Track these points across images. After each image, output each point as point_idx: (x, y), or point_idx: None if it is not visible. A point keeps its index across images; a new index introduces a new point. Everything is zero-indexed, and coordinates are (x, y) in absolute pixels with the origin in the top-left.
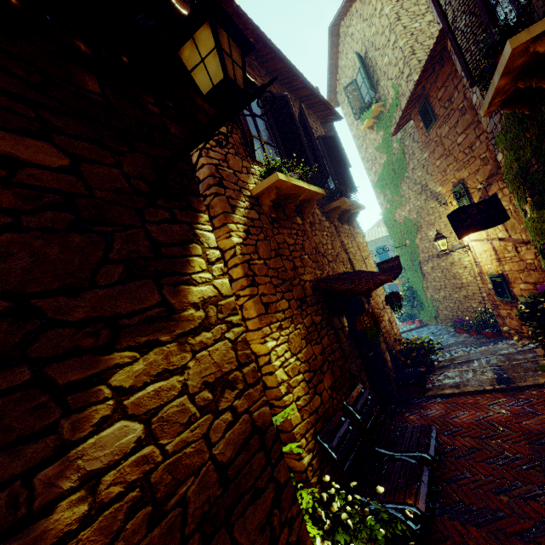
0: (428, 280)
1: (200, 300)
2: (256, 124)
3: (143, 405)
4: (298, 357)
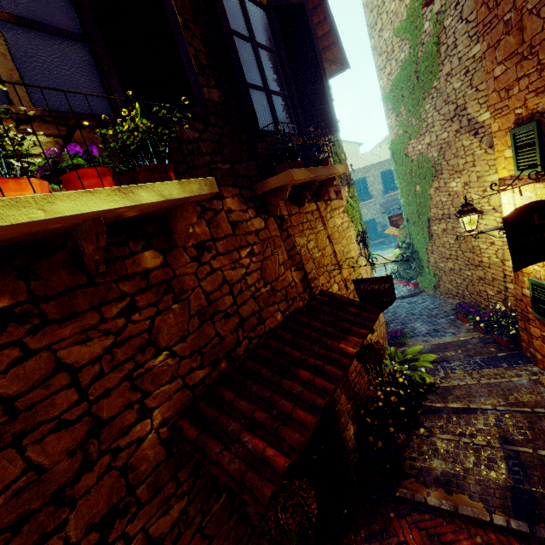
0: (436, 243)
1: None
2: None
3: None
4: None
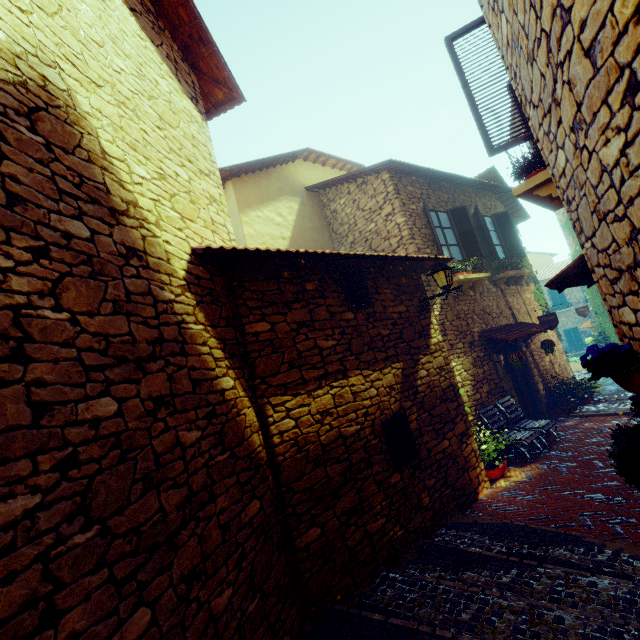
0: None
1: (434, 343)
2: (444, 235)
3: (426, 368)
4: (468, 372)
